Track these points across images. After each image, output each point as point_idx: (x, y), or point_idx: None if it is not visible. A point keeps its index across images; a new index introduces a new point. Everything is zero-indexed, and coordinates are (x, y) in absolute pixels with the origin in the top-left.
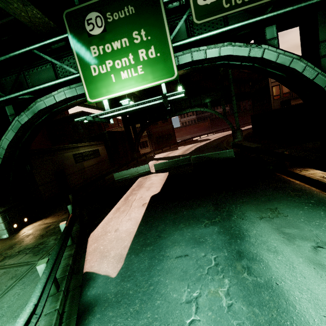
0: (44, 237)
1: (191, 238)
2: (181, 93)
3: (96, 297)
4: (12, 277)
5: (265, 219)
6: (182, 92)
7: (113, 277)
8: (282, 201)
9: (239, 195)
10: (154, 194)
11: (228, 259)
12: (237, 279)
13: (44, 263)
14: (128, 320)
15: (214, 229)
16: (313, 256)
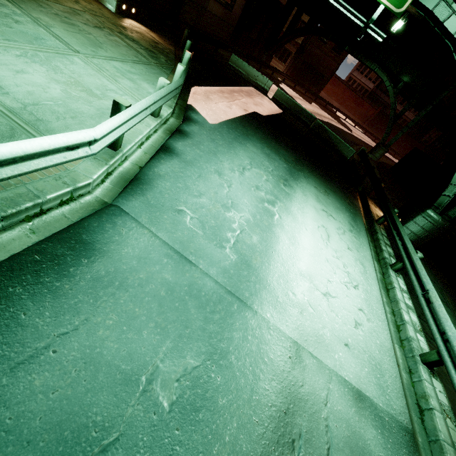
0: (154, 49)
1: (267, 154)
2: (381, 37)
3: (197, 120)
4: (135, 56)
5: (317, 189)
6: (382, 36)
7: (209, 123)
8: (337, 196)
9: (318, 172)
10: (258, 112)
11: (279, 176)
12: (276, 181)
13: (184, 67)
14: (214, 142)
15: (283, 164)
16: (318, 209)
